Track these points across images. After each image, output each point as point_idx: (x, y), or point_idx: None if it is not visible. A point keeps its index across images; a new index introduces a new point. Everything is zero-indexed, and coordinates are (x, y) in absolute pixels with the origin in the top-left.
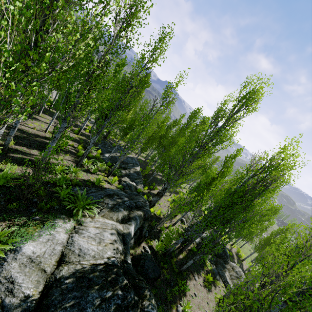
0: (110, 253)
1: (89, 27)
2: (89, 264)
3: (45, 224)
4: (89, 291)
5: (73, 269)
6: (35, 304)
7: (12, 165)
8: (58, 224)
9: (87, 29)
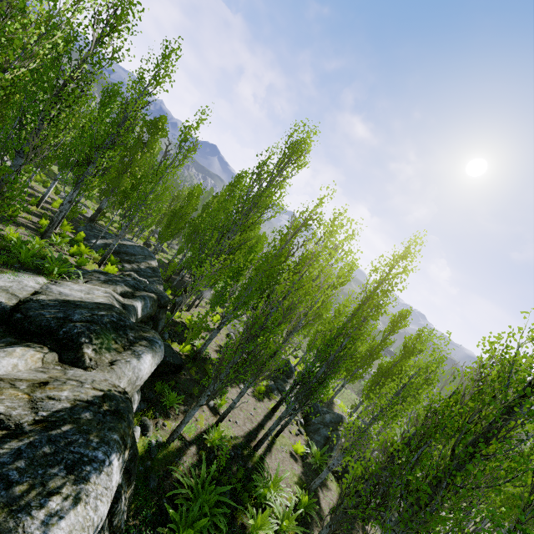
0: (104, 300)
1: (57, 23)
2: (75, 299)
3: (5, 271)
4: (77, 309)
5: (54, 298)
6: (11, 307)
7: None
8: (24, 275)
9: (55, 25)
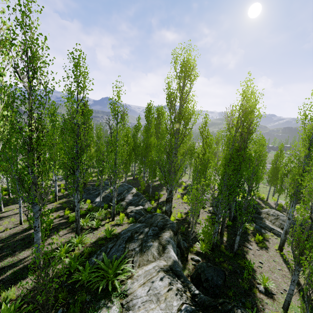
0: (177, 302)
1: None
2: None
3: None
4: None
5: None
6: None
7: (7, 290)
8: None
9: None
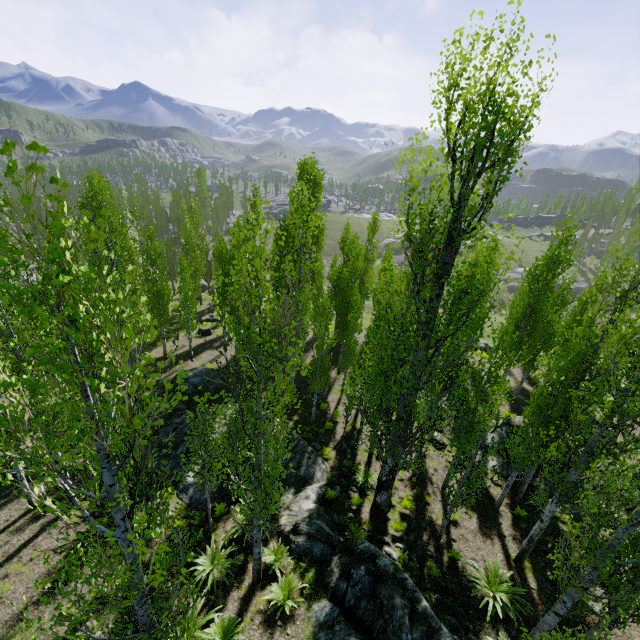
0: None
1: None
2: None
3: None
4: None
5: None
6: None
7: None
8: None
9: None
